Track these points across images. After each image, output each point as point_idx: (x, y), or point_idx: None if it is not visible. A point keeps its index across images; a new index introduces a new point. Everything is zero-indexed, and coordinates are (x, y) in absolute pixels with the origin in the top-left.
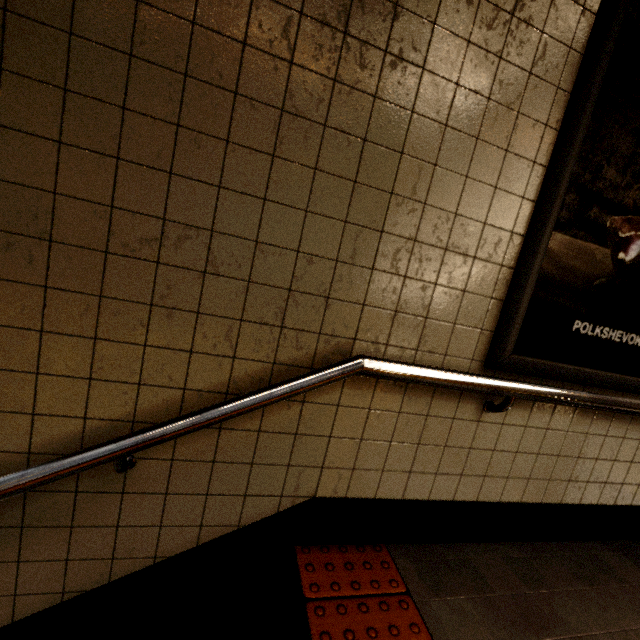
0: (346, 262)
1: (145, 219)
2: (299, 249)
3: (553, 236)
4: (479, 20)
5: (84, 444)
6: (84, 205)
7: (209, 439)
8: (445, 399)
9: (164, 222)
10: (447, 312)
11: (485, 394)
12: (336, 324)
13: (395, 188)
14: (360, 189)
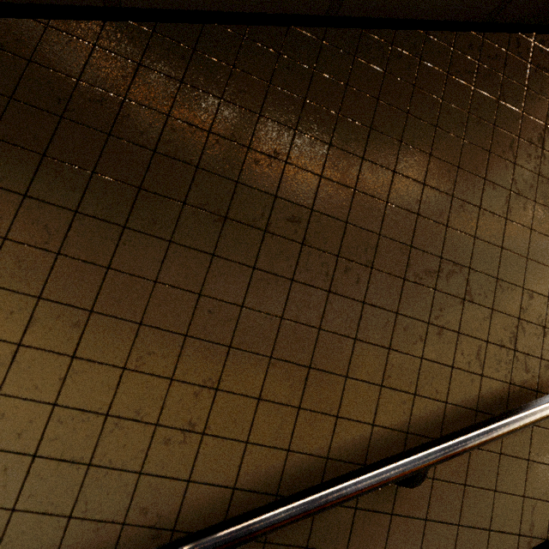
0: None
1: (429, 256)
2: (523, 286)
3: None
4: None
5: (368, 453)
6: (394, 244)
7: (462, 458)
8: None
9: (440, 259)
10: None
11: None
12: None
13: None
14: None
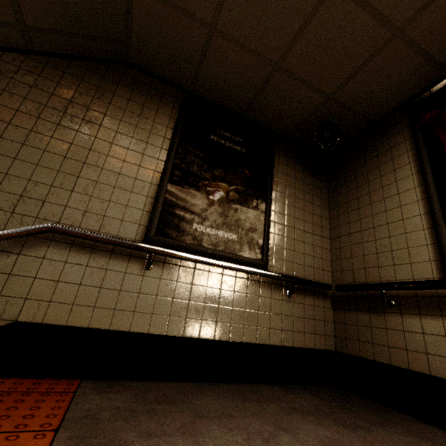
0: (57, 187)
1: None
2: (30, 179)
3: (172, 186)
4: (125, 115)
5: None
6: None
7: None
8: (119, 260)
9: None
10: (117, 214)
11: (146, 259)
12: (48, 214)
13: (86, 161)
14: (68, 160)
